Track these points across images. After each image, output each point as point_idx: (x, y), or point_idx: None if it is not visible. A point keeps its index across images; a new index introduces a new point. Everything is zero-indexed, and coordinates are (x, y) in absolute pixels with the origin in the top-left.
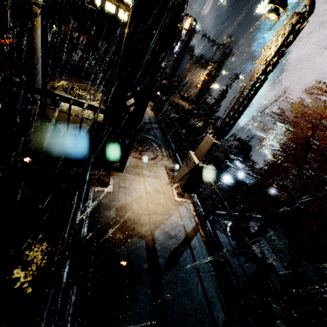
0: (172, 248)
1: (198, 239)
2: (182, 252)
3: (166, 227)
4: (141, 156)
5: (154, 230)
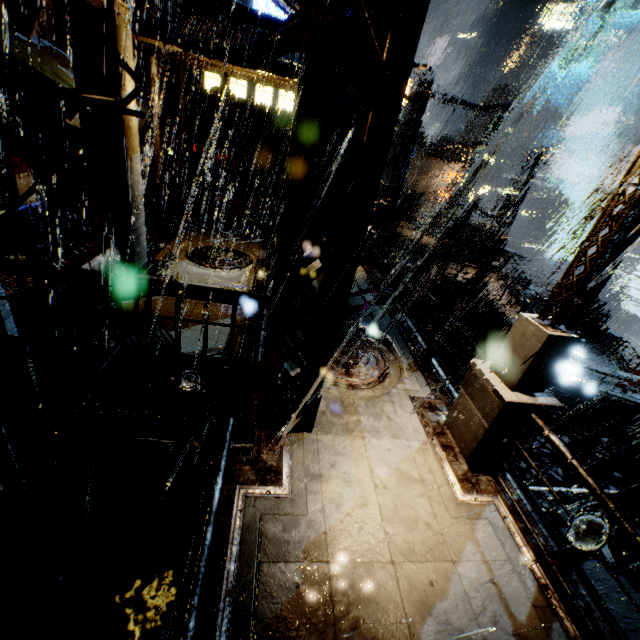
0: None
1: None
2: None
3: (450, 609)
4: (350, 379)
5: (416, 626)
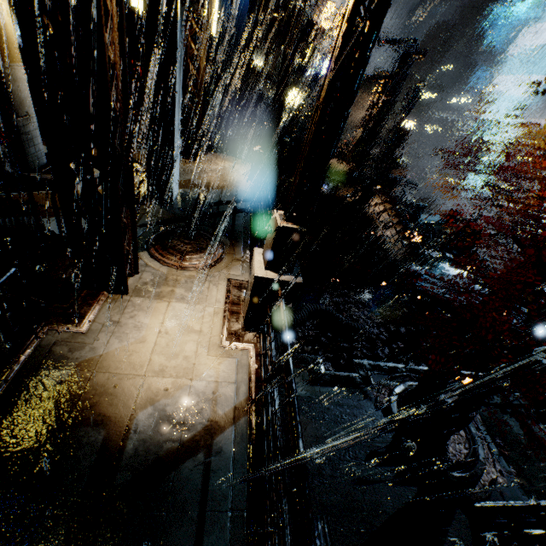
0: (162, 450)
1: (237, 433)
2: (184, 459)
3: (170, 404)
4: (182, 263)
5: (137, 410)
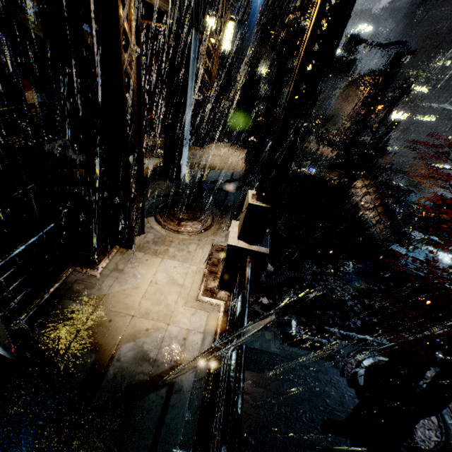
0: (134, 380)
1: (197, 377)
2: (149, 391)
3: (147, 342)
4: (178, 228)
5: (122, 342)
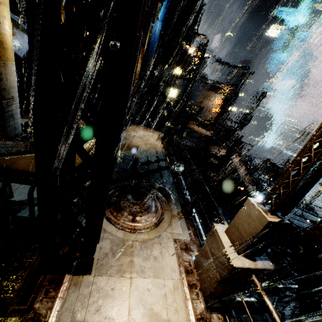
0: None
1: None
2: None
3: None
4: (134, 225)
5: None
